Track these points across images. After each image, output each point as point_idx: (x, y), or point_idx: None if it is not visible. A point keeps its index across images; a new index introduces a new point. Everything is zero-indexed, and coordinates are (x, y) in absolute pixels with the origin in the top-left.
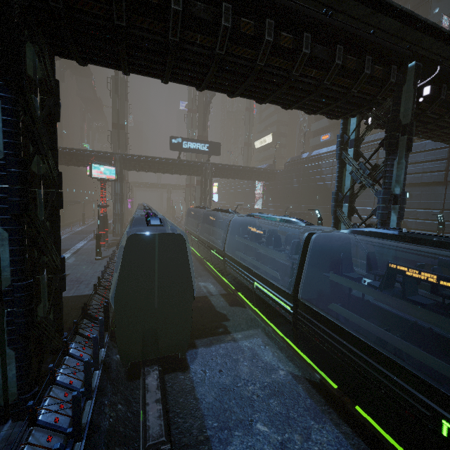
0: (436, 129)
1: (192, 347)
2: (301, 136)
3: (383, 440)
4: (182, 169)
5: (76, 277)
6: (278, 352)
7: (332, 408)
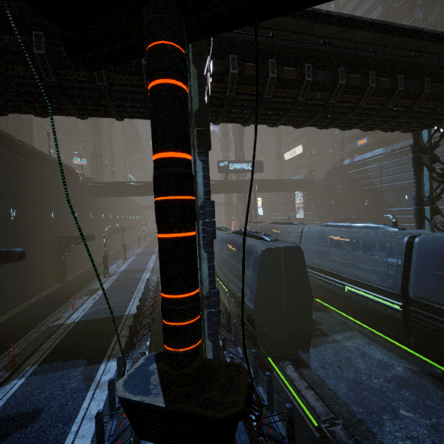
0: None
1: None
2: (335, 143)
3: None
4: (228, 188)
5: None
6: (385, 351)
7: None
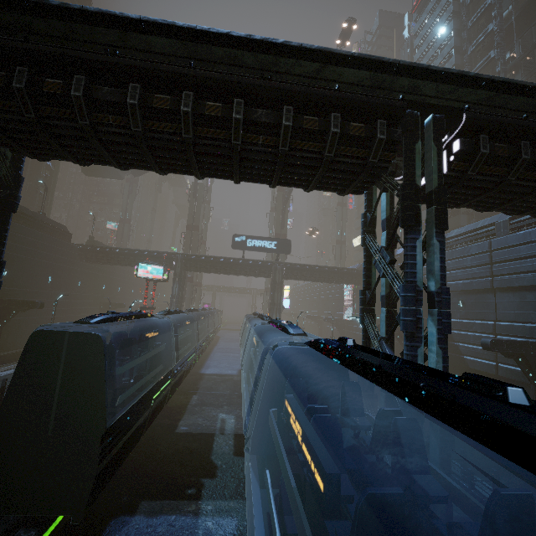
0: (515, 197)
1: (128, 512)
2: None
3: None
4: (247, 269)
5: None
6: None
7: None
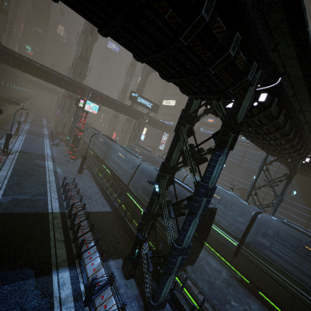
0: None
1: None
2: None
3: (274, 307)
4: (129, 113)
5: (81, 191)
6: (216, 261)
7: (250, 292)
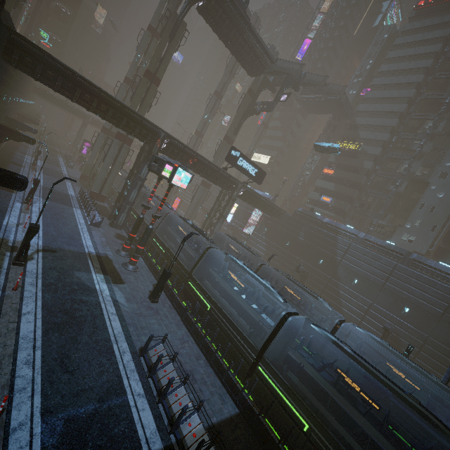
0: None
1: None
2: (301, 180)
3: None
4: (218, 179)
5: None
6: None
7: None
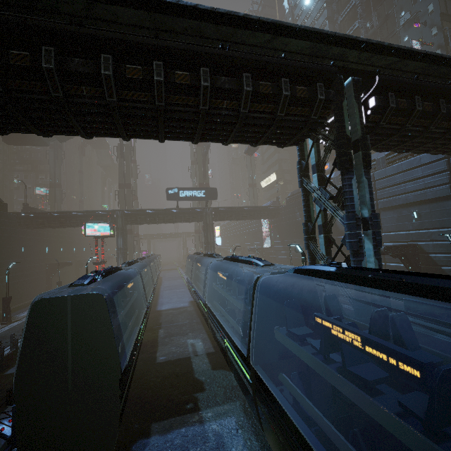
0: (407, 140)
1: (144, 435)
2: None
3: None
4: (182, 217)
5: None
6: (251, 439)
7: None
